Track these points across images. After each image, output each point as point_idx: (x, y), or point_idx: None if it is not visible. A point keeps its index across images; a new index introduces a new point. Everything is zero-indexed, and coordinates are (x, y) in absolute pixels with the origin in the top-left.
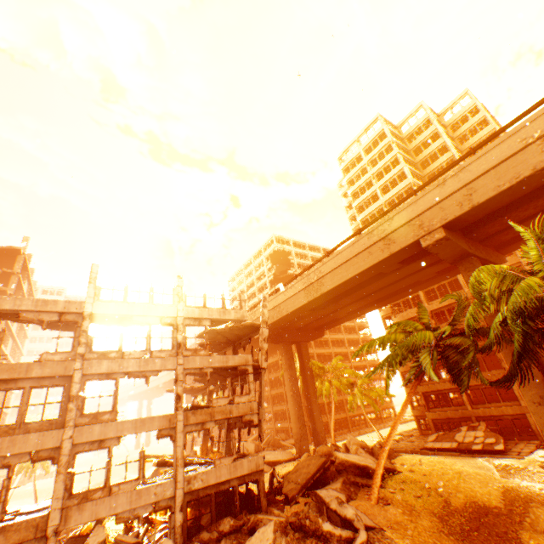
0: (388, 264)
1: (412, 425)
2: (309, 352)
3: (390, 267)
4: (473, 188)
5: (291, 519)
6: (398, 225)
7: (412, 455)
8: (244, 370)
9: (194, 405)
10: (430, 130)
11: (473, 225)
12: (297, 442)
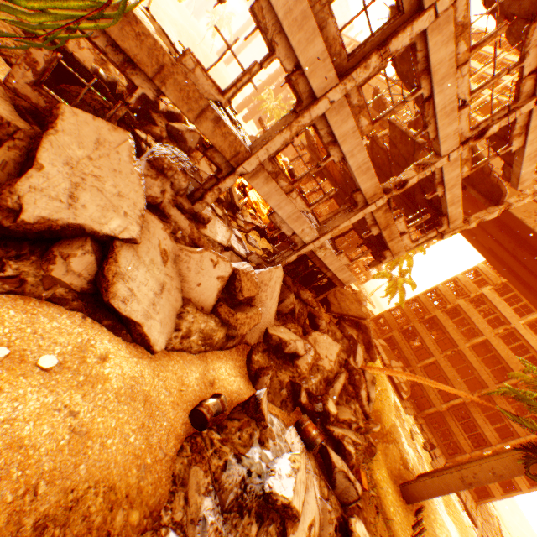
0: None
1: None
2: None
3: None
4: None
5: (349, 360)
6: None
7: None
8: (440, 223)
9: (390, 200)
10: None
11: None
12: None
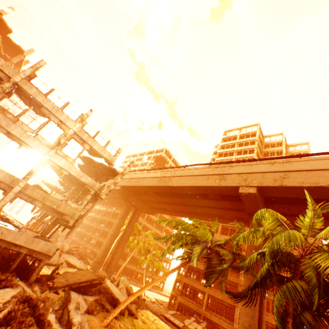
0: (214, 192)
1: (167, 299)
2: (140, 220)
3: (214, 195)
4: (288, 175)
5: (33, 296)
6: (233, 172)
7: (154, 315)
8: (88, 189)
9: (39, 185)
10: (279, 148)
11: (273, 200)
12: (95, 263)
